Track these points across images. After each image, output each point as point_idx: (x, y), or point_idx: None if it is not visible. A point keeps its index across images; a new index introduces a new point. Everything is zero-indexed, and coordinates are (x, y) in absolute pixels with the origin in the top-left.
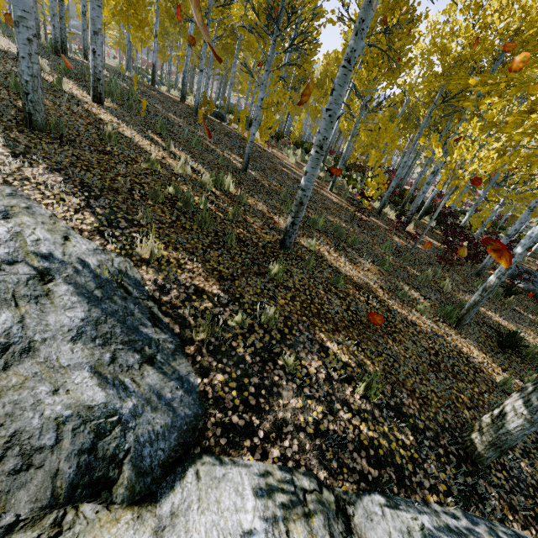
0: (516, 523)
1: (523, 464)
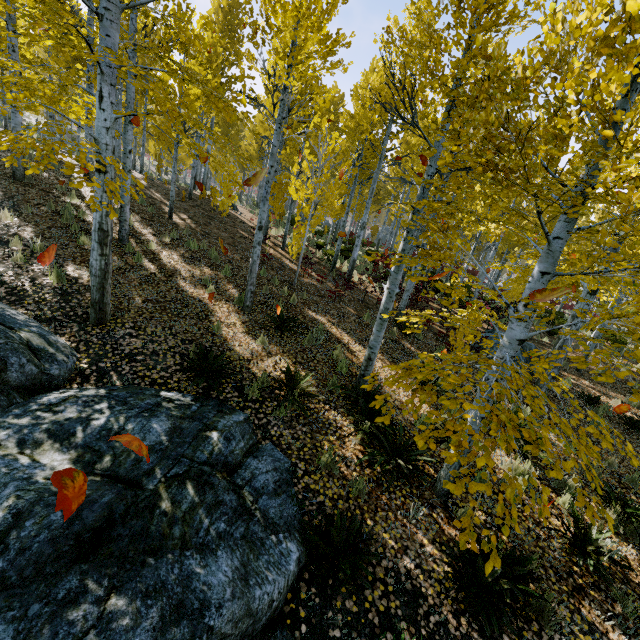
0: (67, 338)
1: (135, 340)
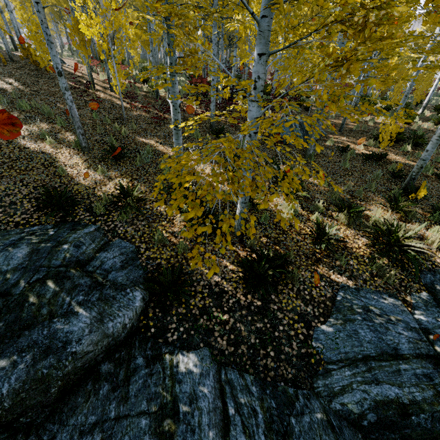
0: None
1: None
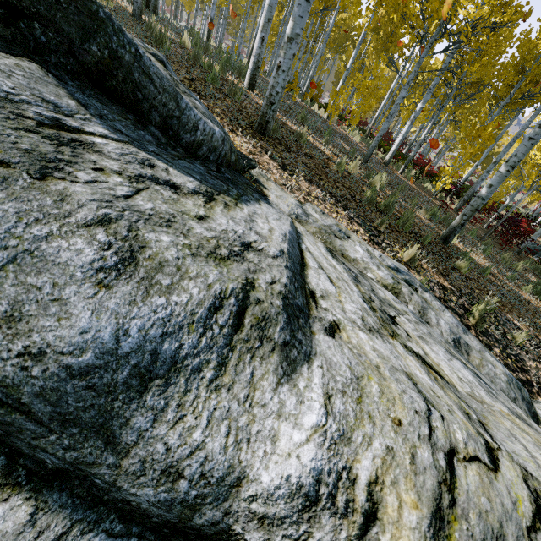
0: None
1: None
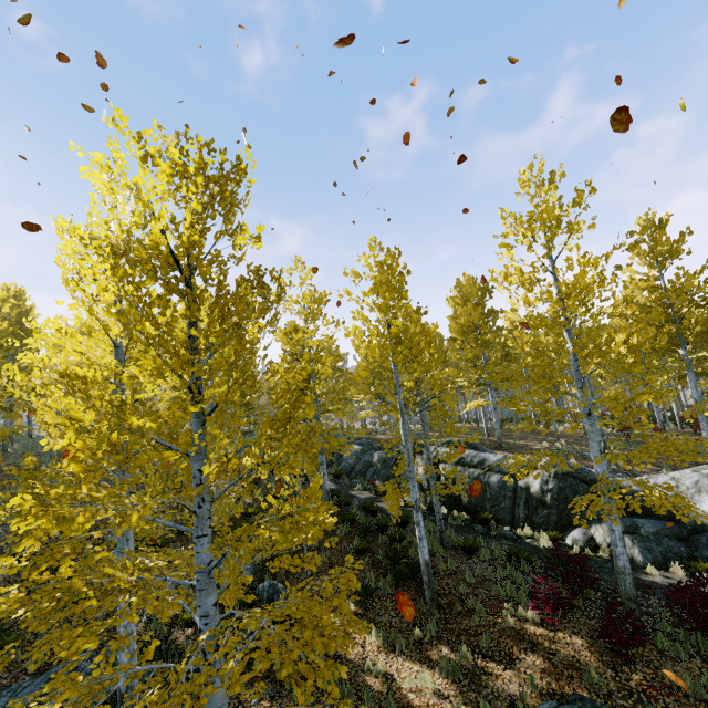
0: None
1: None
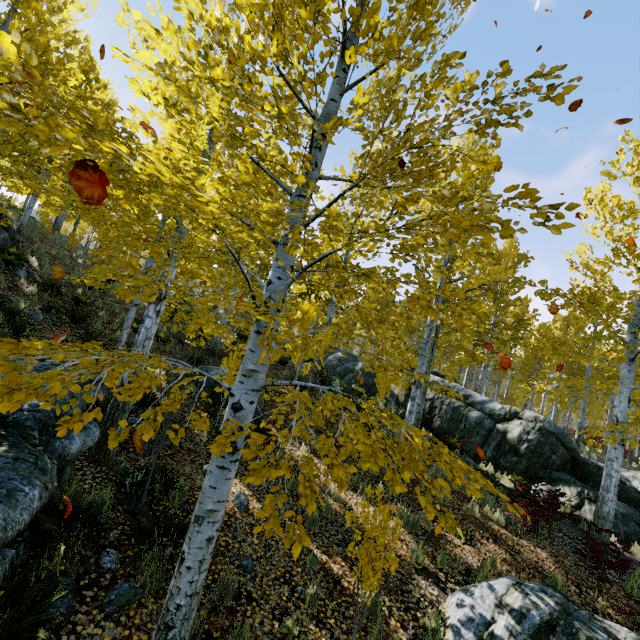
0: None
1: None
